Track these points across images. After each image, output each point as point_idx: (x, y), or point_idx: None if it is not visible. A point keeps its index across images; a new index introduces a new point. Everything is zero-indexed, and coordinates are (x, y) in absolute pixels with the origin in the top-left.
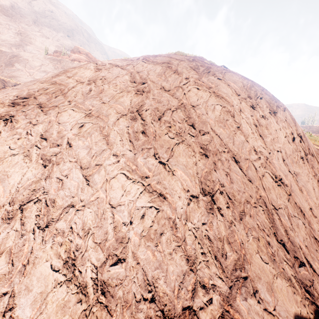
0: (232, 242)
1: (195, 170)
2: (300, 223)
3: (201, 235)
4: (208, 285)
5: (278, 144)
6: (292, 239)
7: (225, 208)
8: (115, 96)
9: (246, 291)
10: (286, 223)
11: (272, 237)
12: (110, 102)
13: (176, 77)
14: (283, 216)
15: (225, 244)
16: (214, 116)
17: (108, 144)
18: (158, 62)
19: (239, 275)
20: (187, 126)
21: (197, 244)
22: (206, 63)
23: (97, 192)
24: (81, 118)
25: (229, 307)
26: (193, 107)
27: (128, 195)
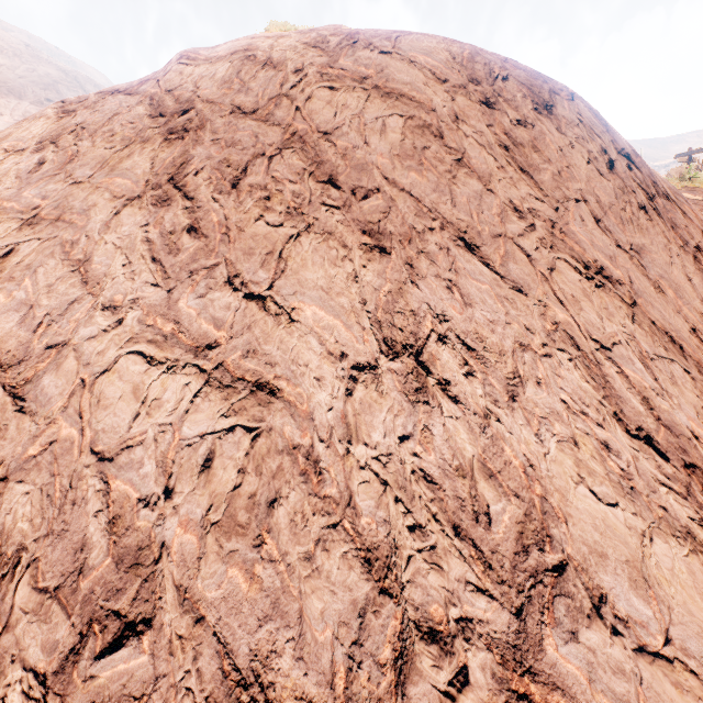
0: (499, 470)
1: (355, 294)
2: (678, 372)
3: (401, 474)
4: (445, 628)
5: (574, 183)
6: (668, 417)
7: (461, 377)
8: (109, 160)
9: (570, 610)
10: (642, 378)
11: (613, 426)
12: (94, 178)
13: (269, 74)
14: (629, 363)
15: (480, 482)
16: (388, 146)
17: (88, 282)
18: (221, 54)
19: (537, 565)
20: (315, 186)
21: (391, 505)
22: (347, 29)
23: (50, 425)
24: (8, 234)
25: (526, 680)
26: (325, 137)
27: (155, 412)
